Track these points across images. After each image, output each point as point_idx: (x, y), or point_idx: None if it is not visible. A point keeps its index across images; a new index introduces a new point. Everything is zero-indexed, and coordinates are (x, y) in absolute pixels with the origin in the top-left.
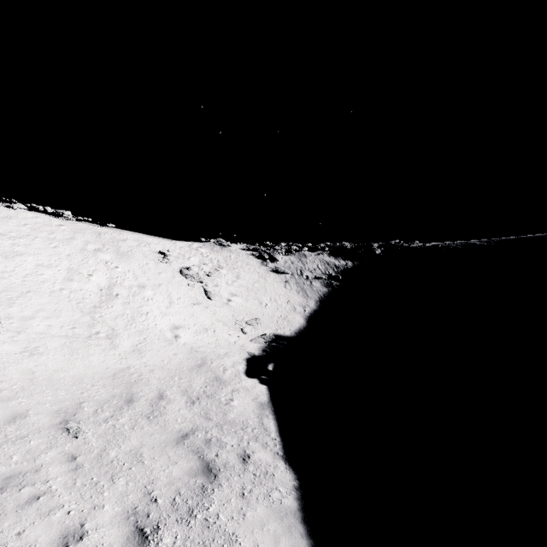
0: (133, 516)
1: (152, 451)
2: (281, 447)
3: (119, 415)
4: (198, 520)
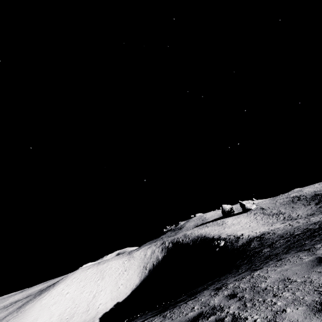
0: None
1: None
2: None
3: None
4: None
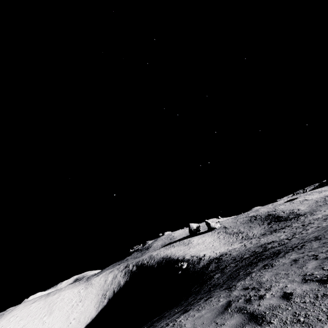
0: None
1: None
2: None
3: None
4: None
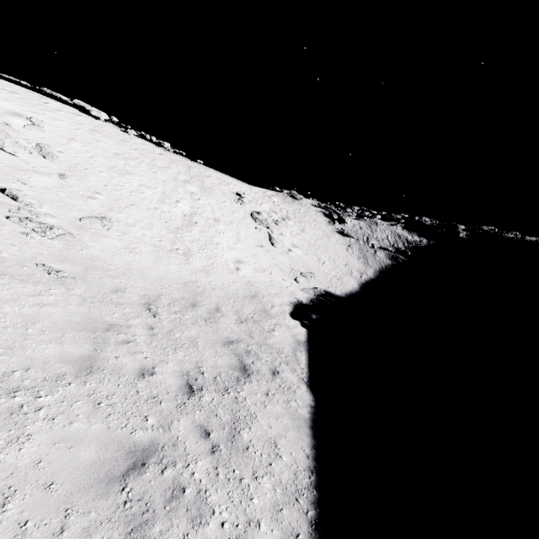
0: (186, 376)
1: (205, 343)
2: (307, 376)
3: (185, 312)
4: (230, 396)
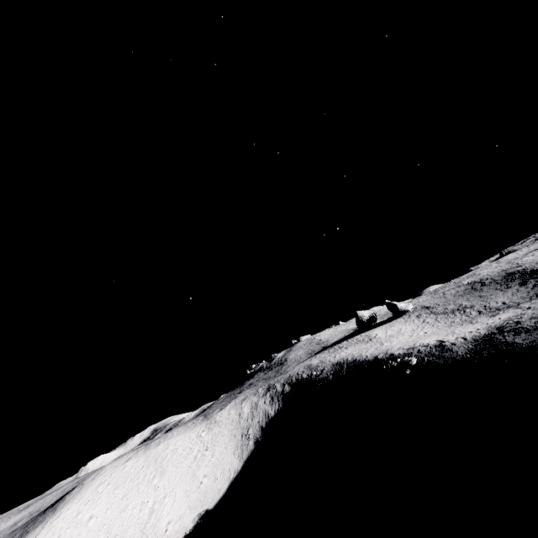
0: None
1: None
2: None
3: None
4: None
